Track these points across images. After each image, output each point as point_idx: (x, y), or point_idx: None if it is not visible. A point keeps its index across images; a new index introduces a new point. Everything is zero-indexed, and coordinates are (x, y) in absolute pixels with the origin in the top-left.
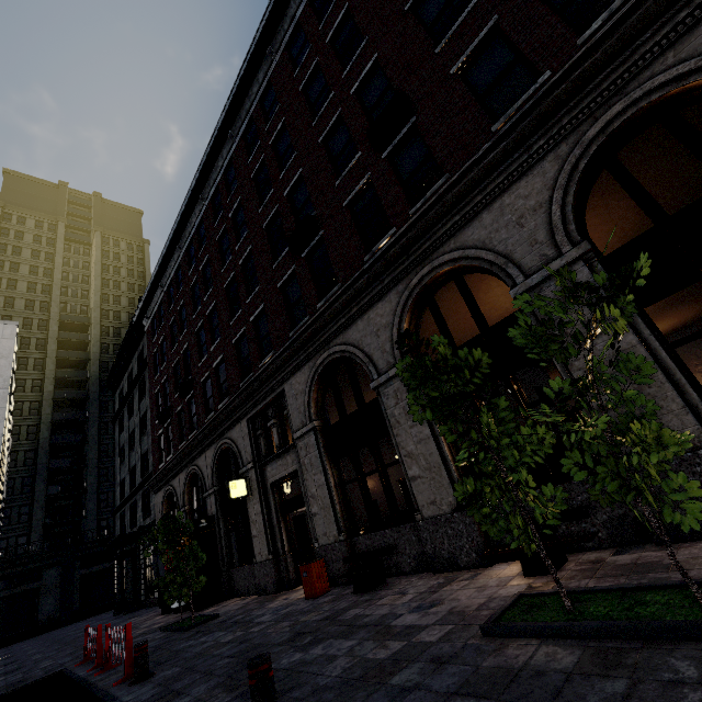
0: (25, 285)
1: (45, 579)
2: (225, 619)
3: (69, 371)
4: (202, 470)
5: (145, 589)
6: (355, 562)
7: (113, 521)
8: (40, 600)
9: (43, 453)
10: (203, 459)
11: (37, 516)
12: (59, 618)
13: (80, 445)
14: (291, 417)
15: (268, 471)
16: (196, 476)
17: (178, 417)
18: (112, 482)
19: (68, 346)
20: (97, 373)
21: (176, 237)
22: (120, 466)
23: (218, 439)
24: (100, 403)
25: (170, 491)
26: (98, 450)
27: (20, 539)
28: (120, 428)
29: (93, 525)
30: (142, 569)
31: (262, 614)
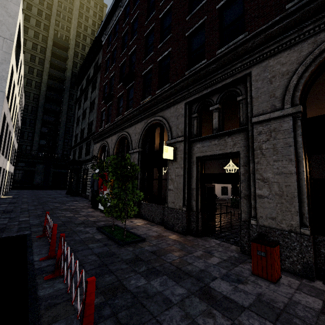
0: (36, 10)
1: (37, 168)
2: (155, 249)
3: (56, 71)
4: (131, 135)
5: (81, 188)
6: (315, 259)
7: (69, 153)
8: (34, 176)
9: (40, 110)
10: (133, 128)
11: (36, 139)
12: (42, 185)
13: (58, 113)
14: (253, 101)
15: (197, 146)
16: (124, 139)
17: (117, 100)
18: (71, 135)
19: (56, 57)
20: (69, 77)
21: None
22: (76, 127)
23: (150, 116)
24: (69, 94)
25: (104, 145)
26: (66, 117)
27: (27, 147)
28: (78, 107)
29: (60, 152)
30: (81, 179)
31: (209, 273)
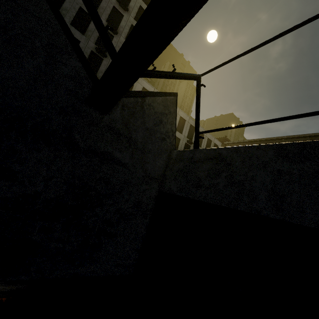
0: None
1: None
2: None
3: None
4: None
5: None
6: None
7: None
8: None
9: None
10: None
11: None
12: None
13: None
14: None
15: None
16: None
17: None
18: None
19: None
20: None
21: (264, 140)
22: None
23: None
24: None
25: None
26: None
27: None
28: None
29: None
30: None
31: None
